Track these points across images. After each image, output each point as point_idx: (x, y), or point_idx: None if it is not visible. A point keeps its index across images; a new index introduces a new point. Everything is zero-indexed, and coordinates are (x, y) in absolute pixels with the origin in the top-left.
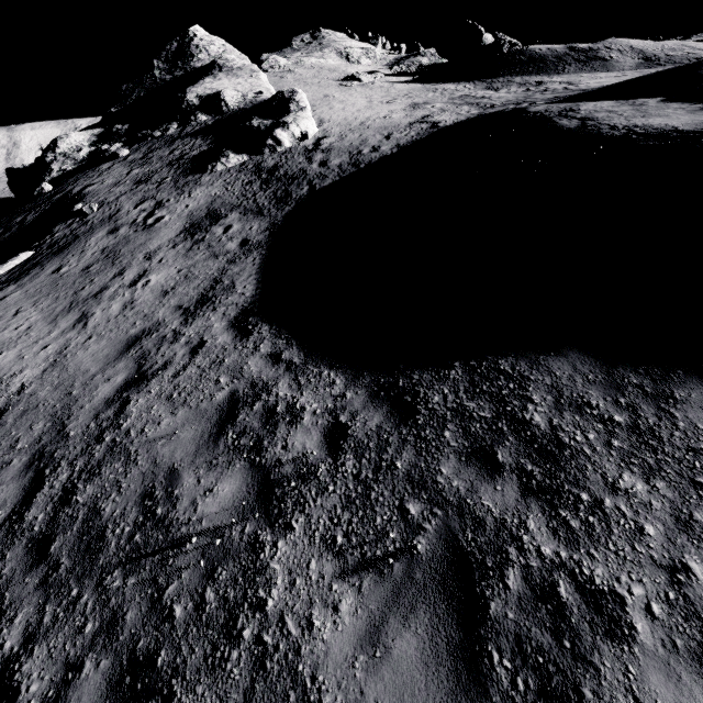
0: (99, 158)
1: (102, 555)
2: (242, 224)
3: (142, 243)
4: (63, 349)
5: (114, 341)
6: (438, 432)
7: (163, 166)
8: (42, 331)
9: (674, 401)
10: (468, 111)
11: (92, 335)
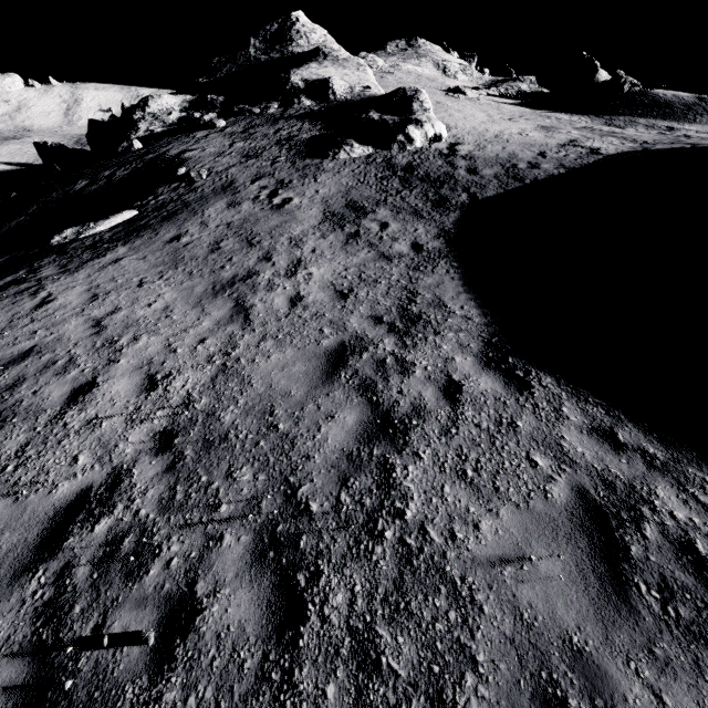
0: (192, 125)
1: None
2: (401, 224)
3: (277, 224)
4: (229, 349)
5: (305, 352)
6: None
7: (270, 144)
8: (187, 315)
9: None
10: (622, 143)
11: (265, 336)
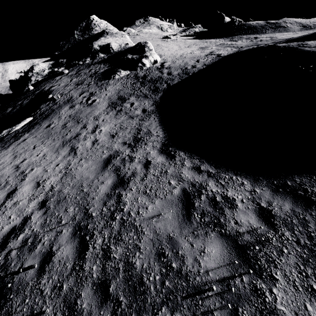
0: (54, 74)
1: (148, 295)
2: (139, 102)
3: (89, 112)
4: (68, 166)
5: (96, 161)
6: None
7: (87, 77)
8: (52, 156)
9: None
10: (231, 49)
11: (82, 158)
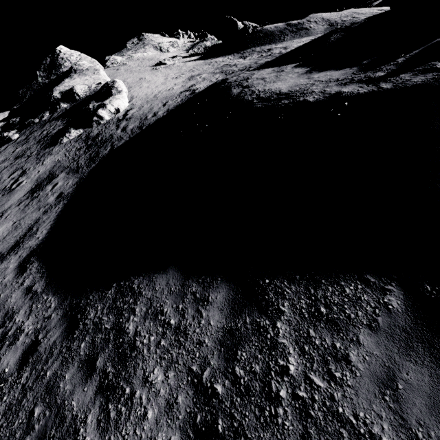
0: (0, 143)
1: None
2: (63, 181)
3: (2, 204)
4: None
5: None
6: (79, 343)
7: (34, 143)
8: None
9: (207, 303)
10: (217, 78)
11: None
